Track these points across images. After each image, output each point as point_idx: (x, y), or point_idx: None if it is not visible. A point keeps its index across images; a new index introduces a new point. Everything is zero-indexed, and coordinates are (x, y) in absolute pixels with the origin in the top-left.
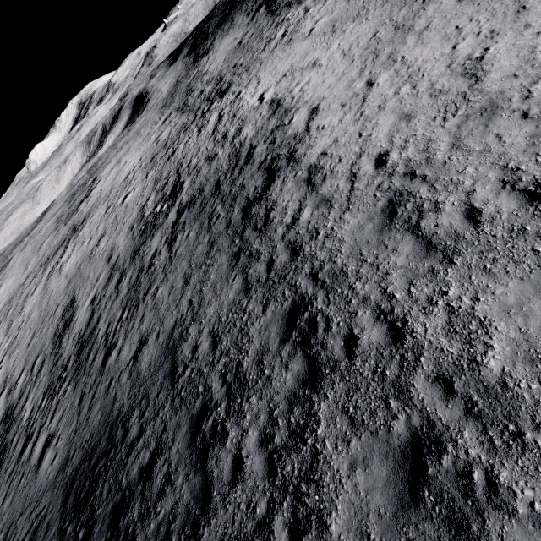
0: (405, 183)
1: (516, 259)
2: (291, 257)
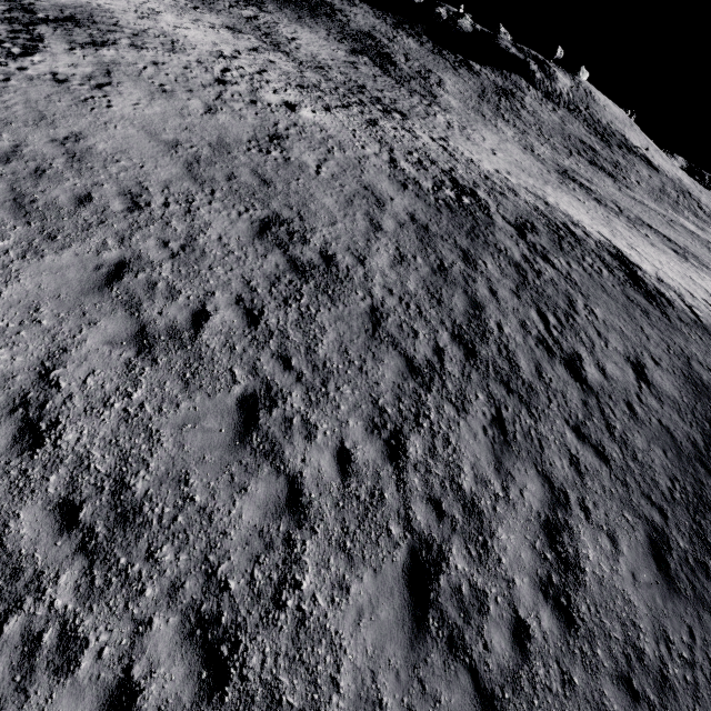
0: None
1: None
2: None
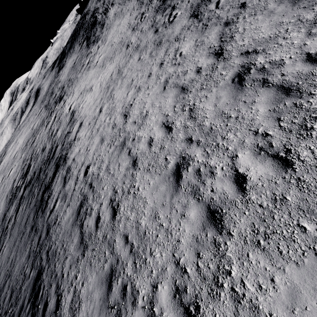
0: (88, 191)
1: (99, 258)
2: (45, 236)
